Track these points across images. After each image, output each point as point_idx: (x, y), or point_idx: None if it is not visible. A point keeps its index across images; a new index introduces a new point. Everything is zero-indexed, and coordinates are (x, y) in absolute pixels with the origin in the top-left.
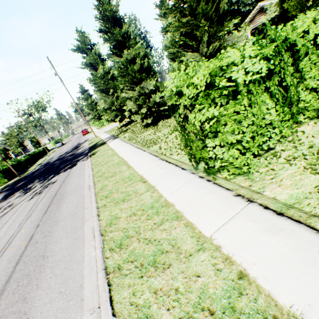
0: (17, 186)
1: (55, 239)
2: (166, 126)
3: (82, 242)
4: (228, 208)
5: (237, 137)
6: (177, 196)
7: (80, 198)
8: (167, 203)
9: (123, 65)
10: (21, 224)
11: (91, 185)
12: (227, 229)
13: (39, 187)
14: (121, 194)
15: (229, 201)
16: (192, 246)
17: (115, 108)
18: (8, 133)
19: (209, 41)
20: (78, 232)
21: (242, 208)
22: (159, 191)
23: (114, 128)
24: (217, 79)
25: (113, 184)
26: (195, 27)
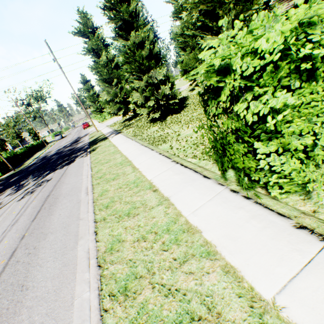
0: (10, 181)
1: (39, 261)
2: (176, 122)
3: (73, 272)
4: (290, 248)
5: (304, 141)
6: (203, 217)
7: (75, 204)
8: (190, 226)
9: (130, 50)
10: (5, 231)
11: (89, 188)
12: (301, 290)
13: (31, 185)
14: (125, 205)
15: (288, 235)
16: (243, 316)
17: (118, 101)
18: (4, 123)
19: (232, 22)
20: (69, 253)
21: (318, 252)
22: (176, 206)
23: (116, 122)
24: (291, 47)
25: (115, 189)
26: (217, 4)
